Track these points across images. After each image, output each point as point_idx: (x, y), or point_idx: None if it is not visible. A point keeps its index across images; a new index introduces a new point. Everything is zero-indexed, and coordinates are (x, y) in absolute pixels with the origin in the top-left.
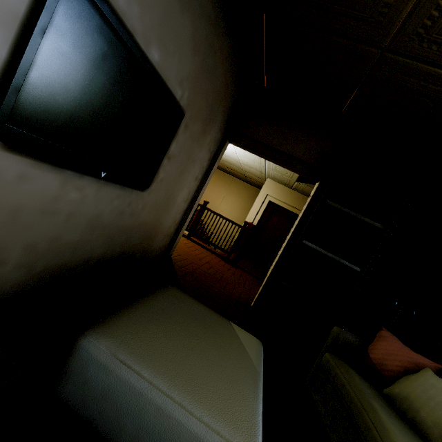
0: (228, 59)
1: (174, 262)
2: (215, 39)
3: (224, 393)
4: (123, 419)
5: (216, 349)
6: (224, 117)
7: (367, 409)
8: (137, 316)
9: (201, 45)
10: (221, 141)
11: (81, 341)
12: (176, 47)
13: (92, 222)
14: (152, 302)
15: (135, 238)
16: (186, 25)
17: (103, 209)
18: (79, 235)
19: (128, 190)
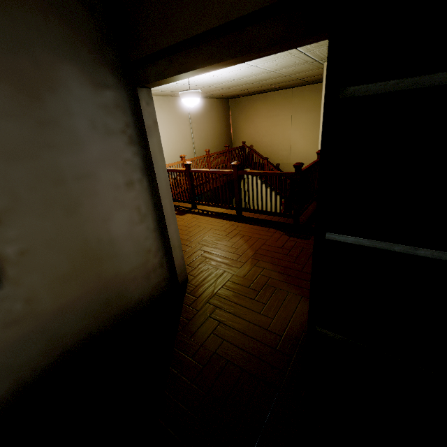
0: None
1: (187, 292)
2: None
3: None
4: None
5: None
6: (83, 58)
7: None
8: None
9: None
10: (130, 98)
11: None
12: None
13: None
14: None
15: (71, 326)
16: None
17: None
18: None
19: None
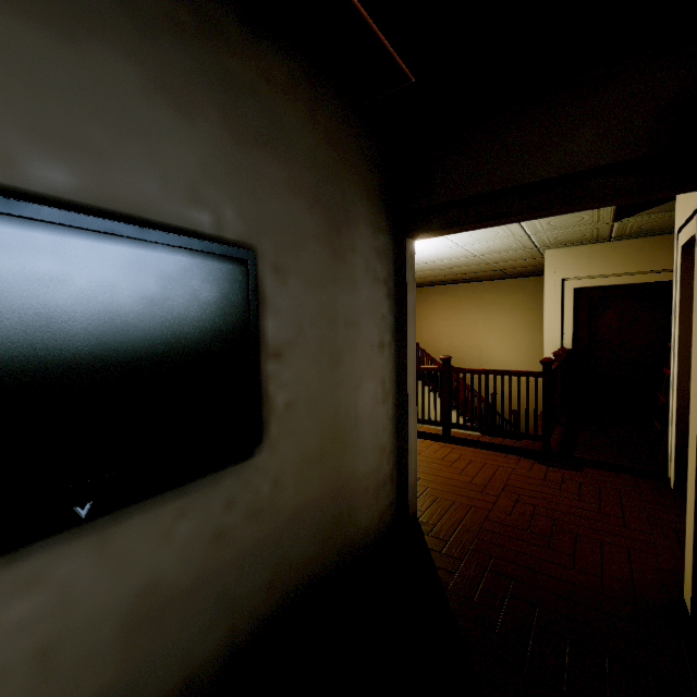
0: (301, 88)
1: (425, 533)
2: (229, 64)
3: None
4: None
5: None
6: (371, 200)
7: None
8: None
9: (195, 92)
10: (395, 247)
11: None
12: (116, 130)
13: (137, 612)
14: None
15: (300, 548)
16: (110, 67)
17: (154, 565)
18: (118, 663)
19: (201, 483)
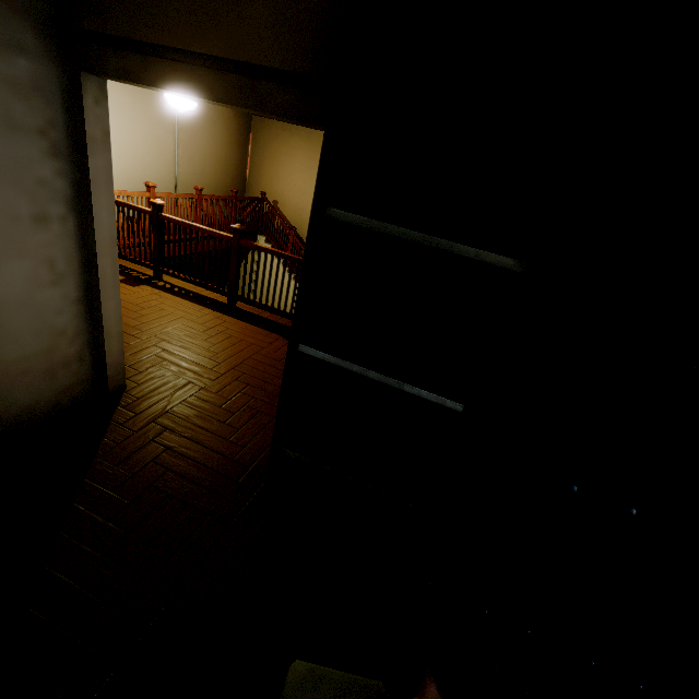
0: None
1: (121, 406)
2: None
3: None
4: None
5: None
6: None
7: None
8: None
9: None
10: (66, 82)
11: None
12: None
13: None
14: None
15: None
16: None
17: None
18: None
19: None
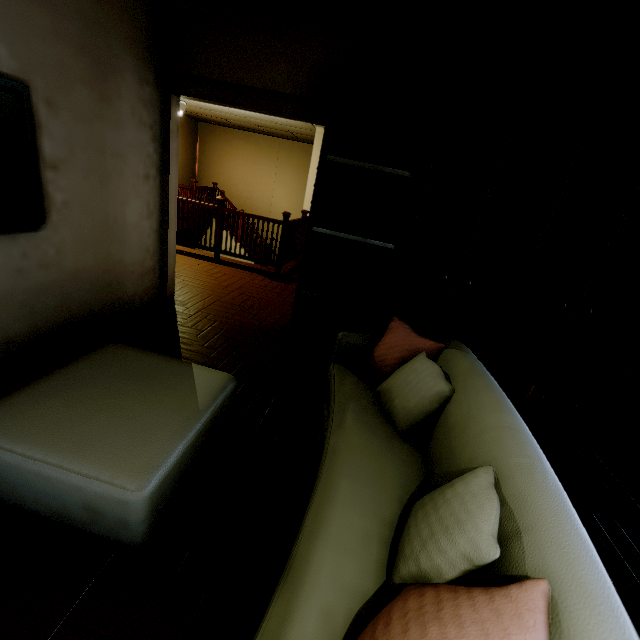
0: None
1: (177, 304)
2: None
3: (125, 443)
4: (19, 490)
5: (144, 402)
6: (138, 55)
7: (335, 413)
8: (31, 394)
9: None
10: (162, 99)
11: None
12: None
13: None
14: (66, 372)
15: (80, 294)
16: None
17: None
18: None
19: (3, 238)
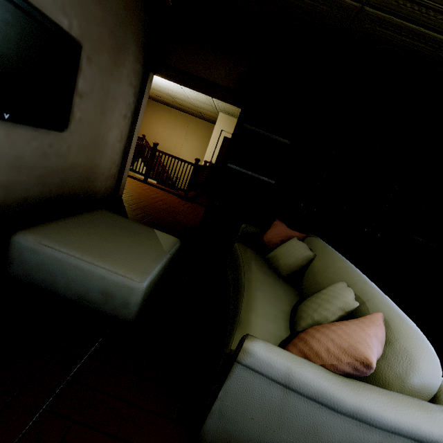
0: None
1: (124, 202)
2: None
3: (127, 258)
4: (56, 278)
5: (131, 241)
6: (138, 45)
7: (245, 264)
8: (62, 225)
9: None
10: (144, 73)
11: (13, 238)
12: None
13: (14, 163)
14: (79, 218)
15: (72, 179)
16: None
17: (22, 151)
18: (6, 176)
19: (43, 131)
